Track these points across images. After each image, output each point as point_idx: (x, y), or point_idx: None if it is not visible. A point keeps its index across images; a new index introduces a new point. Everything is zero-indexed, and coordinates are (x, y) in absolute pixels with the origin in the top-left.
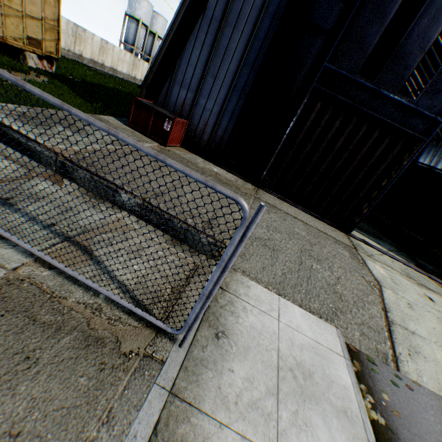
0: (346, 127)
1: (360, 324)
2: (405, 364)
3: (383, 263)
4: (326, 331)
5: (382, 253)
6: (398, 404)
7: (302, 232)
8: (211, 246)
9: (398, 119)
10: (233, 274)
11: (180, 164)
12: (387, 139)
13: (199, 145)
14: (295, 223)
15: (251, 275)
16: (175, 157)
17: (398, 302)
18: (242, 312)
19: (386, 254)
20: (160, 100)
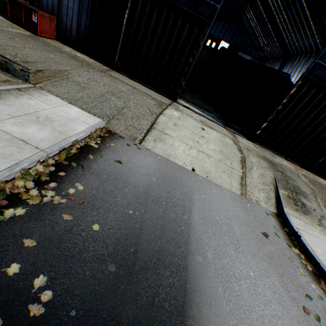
0: (161, 17)
1: (129, 125)
2: (147, 143)
3: (187, 114)
4: (91, 119)
5: (196, 113)
6: (120, 148)
7: (123, 88)
8: (23, 72)
9: (193, 8)
10: (39, 90)
11: (42, 44)
12: (188, 25)
13: (71, 40)
14: (124, 86)
15: (54, 93)
16: (41, 42)
17: (168, 122)
18: (26, 98)
19: (198, 114)
20: (36, 3)
